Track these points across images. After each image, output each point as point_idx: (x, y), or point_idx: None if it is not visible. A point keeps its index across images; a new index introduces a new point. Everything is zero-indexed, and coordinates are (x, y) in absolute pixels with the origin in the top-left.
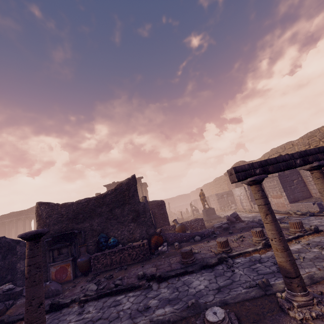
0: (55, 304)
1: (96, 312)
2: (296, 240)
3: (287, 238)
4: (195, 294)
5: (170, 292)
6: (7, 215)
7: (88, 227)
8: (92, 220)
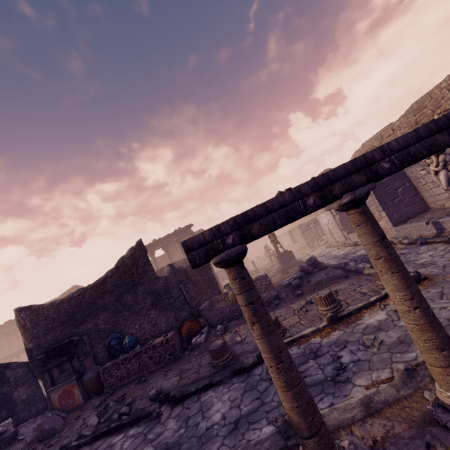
0: None
1: None
2: (381, 303)
3: (368, 302)
4: (202, 436)
5: (177, 428)
6: None
7: (93, 328)
8: (96, 318)
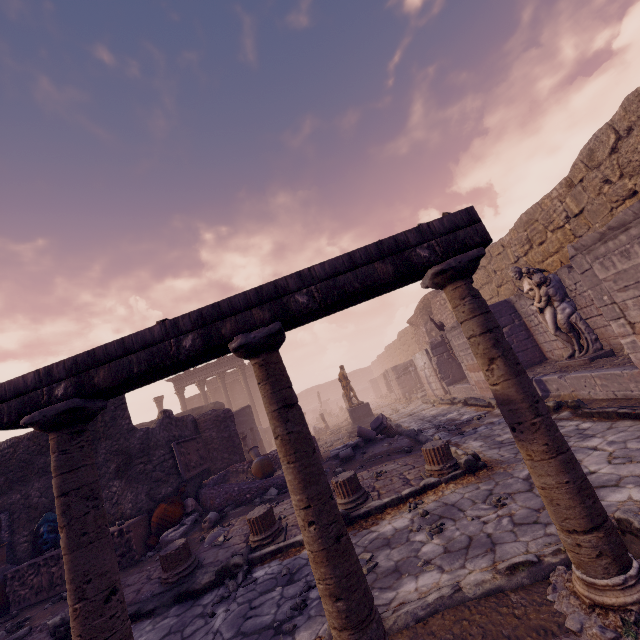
0: None
1: None
2: (414, 501)
3: (397, 496)
4: None
5: None
6: None
7: (20, 501)
8: (28, 485)
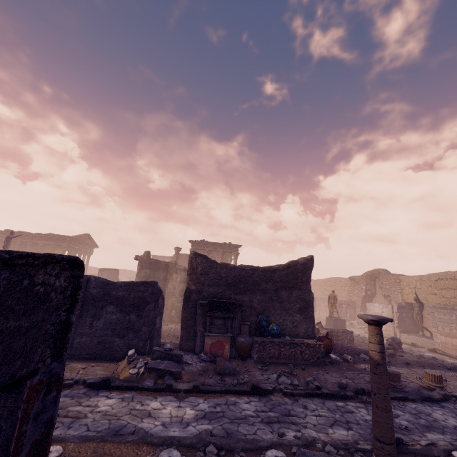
0: (258, 387)
1: (330, 412)
2: None
3: None
4: (456, 429)
5: (412, 417)
6: (44, 236)
7: (247, 301)
8: (254, 295)
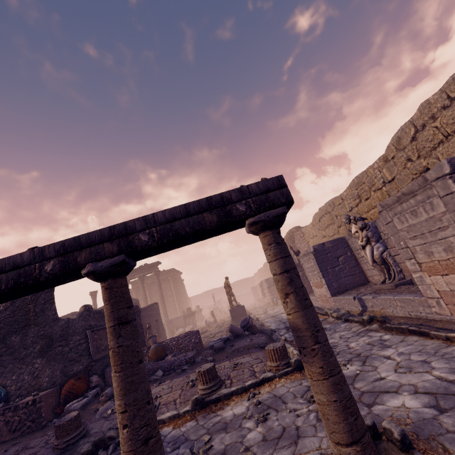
0: None
1: None
2: (253, 391)
3: (241, 386)
4: None
5: None
6: None
7: None
8: None
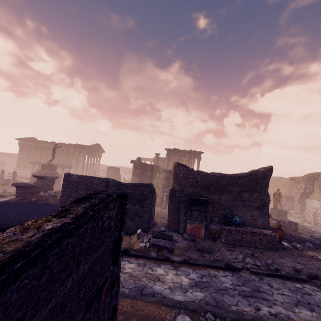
0: (231, 265)
1: (291, 292)
2: None
3: None
4: None
5: None
6: (73, 145)
7: (217, 199)
8: (222, 195)
